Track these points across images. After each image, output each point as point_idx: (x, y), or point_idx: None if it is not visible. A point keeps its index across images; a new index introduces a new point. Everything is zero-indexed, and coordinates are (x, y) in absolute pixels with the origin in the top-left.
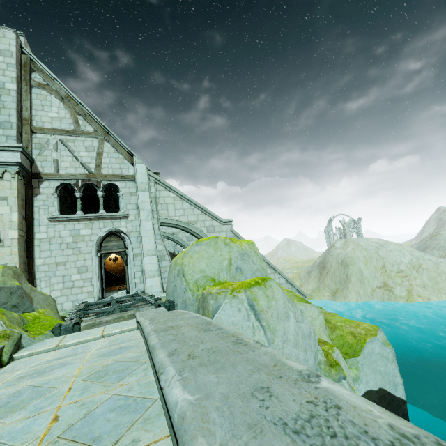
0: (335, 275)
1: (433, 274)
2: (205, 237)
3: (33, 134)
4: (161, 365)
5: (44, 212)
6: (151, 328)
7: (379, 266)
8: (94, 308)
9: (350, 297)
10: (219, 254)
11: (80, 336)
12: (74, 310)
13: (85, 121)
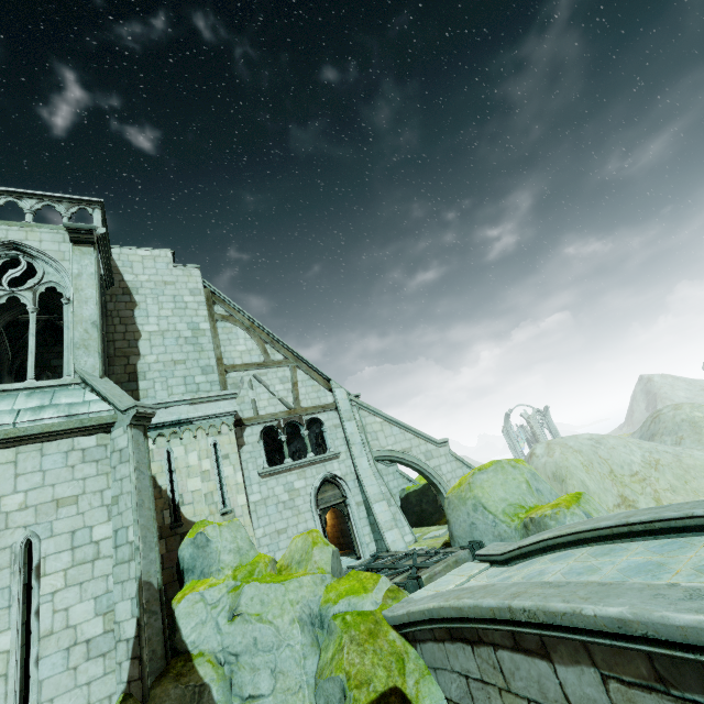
0: None
1: (678, 470)
2: (425, 466)
3: (226, 374)
4: (684, 513)
5: (253, 466)
6: (610, 521)
7: (605, 472)
8: None
9: None
10: (512, 478)
11: (445, 583)
12: None
13: (273, 349)
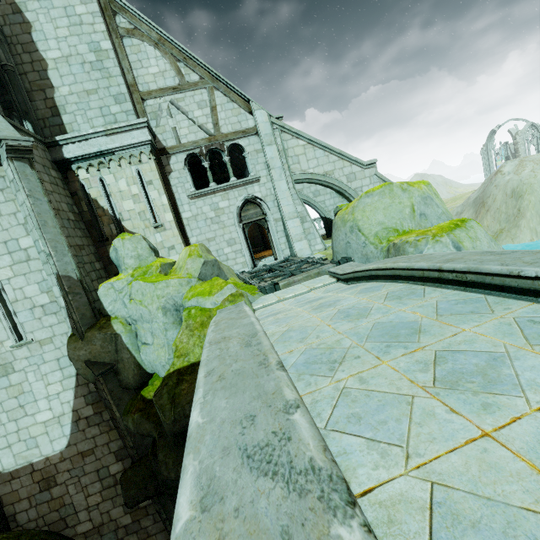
0: (500, 212)
1: None
2: (346, 188)
3: (144, 102)
4: (510, 269)
5: (182, 190)
6: (426, 263)
7: None
8: (262, 274)
9: (521, 237)
10: (397, 203)
11: (290, 292)
12: (247, 278)
13: (187, 68)
